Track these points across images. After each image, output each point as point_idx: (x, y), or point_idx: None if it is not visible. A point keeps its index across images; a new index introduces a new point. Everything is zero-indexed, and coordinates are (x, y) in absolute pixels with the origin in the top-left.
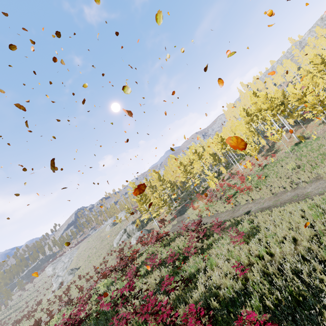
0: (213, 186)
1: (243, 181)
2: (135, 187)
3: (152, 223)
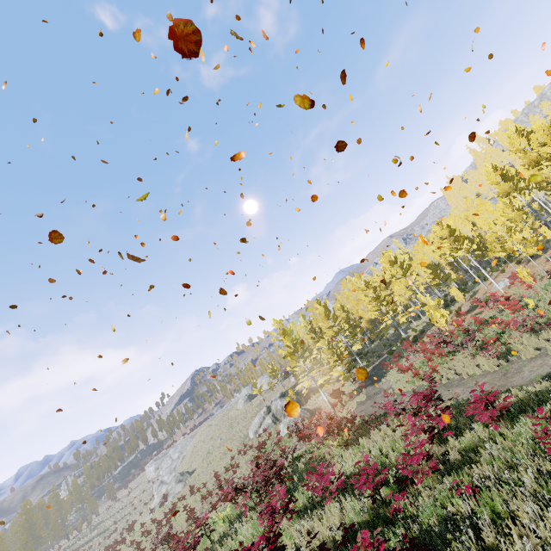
0: (441, 323)
1: (515, 309)
2: (283, 329)
3: (317, 397)
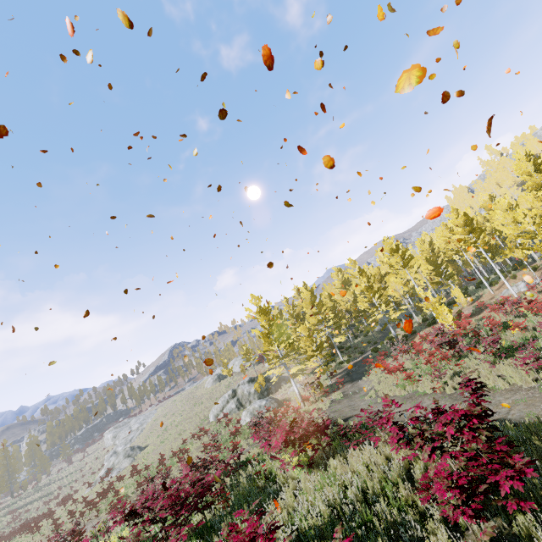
0: (447, 321)
1: None
2: (260, 306)
3: (289, 388)
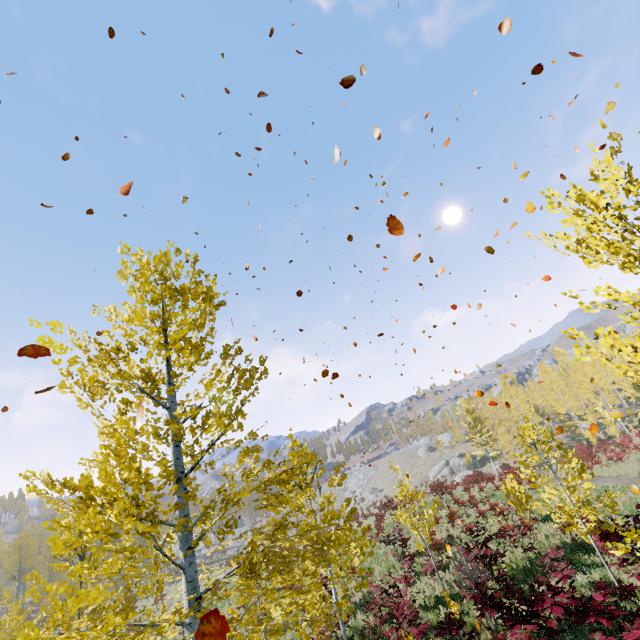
0: (591, 440)
1: (636, 446)
2: (466, 408)
3: (492, 466)
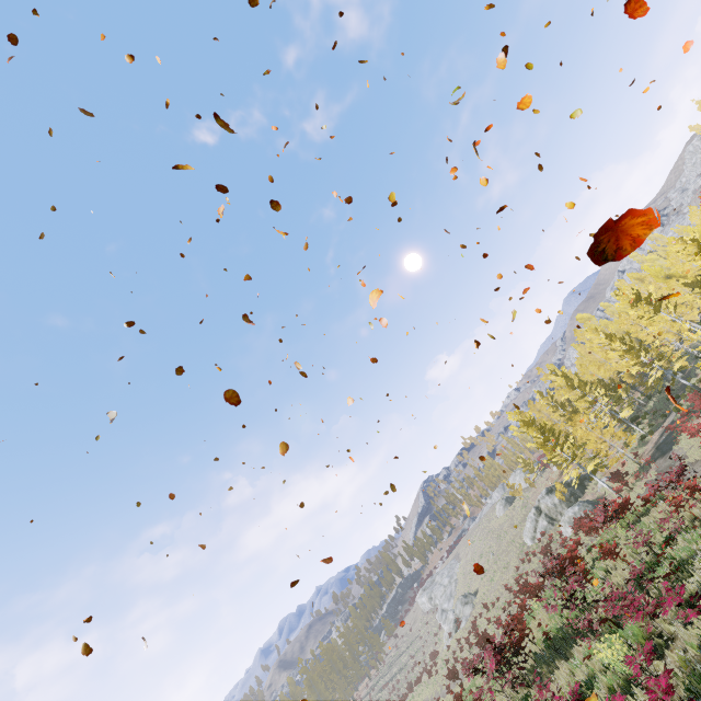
0: None
1: None
2: (522, 420)
3: (595, 485)
